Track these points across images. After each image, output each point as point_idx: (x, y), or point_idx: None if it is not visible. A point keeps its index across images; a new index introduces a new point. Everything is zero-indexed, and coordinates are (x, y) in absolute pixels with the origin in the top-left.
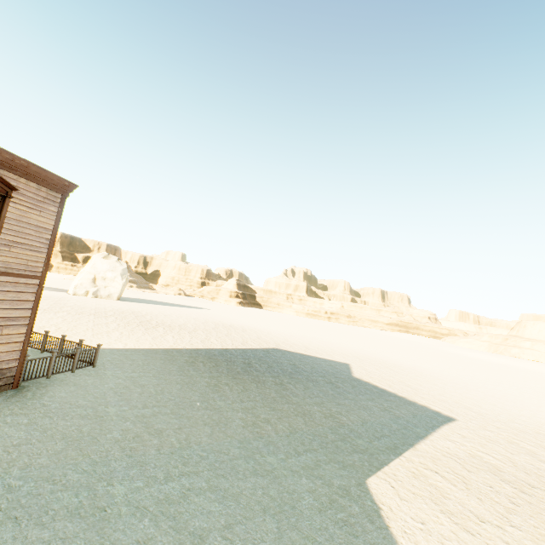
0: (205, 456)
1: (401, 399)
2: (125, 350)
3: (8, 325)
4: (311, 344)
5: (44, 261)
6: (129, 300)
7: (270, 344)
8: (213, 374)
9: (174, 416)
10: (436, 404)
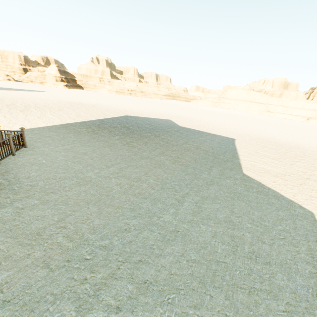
0: (179, 184)
1: (210, 134)
2: (30, 130)
3: None
4: (140, 111)
5: None
6: None
7: (120, 113)
8: (116, 137)
9: (133, 168)
10: (222, 133)
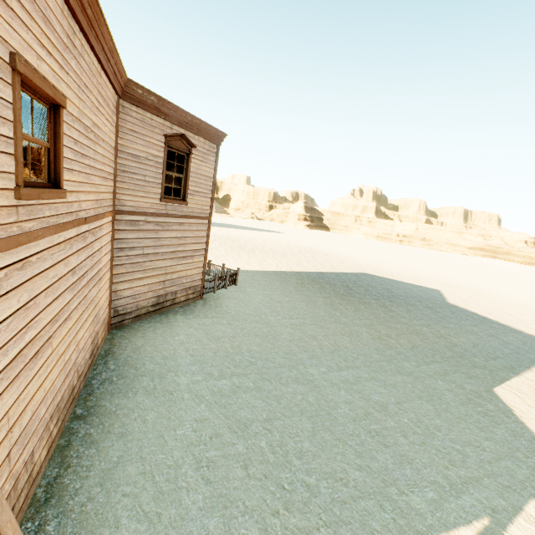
0: (356, 357)
1: (505, 327)
2: (246, 272)
3: (196, 255)
4: (393, 269)
5: (210, 204)
6: (215, 225)
7: (355, 268)
8: (324, 294)
9: (316, 327)
10: None
